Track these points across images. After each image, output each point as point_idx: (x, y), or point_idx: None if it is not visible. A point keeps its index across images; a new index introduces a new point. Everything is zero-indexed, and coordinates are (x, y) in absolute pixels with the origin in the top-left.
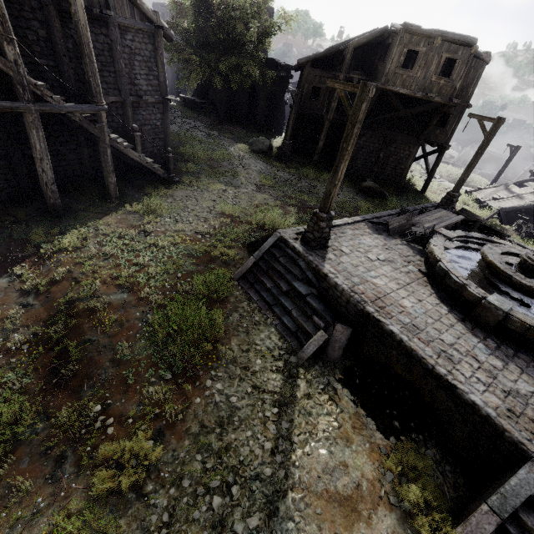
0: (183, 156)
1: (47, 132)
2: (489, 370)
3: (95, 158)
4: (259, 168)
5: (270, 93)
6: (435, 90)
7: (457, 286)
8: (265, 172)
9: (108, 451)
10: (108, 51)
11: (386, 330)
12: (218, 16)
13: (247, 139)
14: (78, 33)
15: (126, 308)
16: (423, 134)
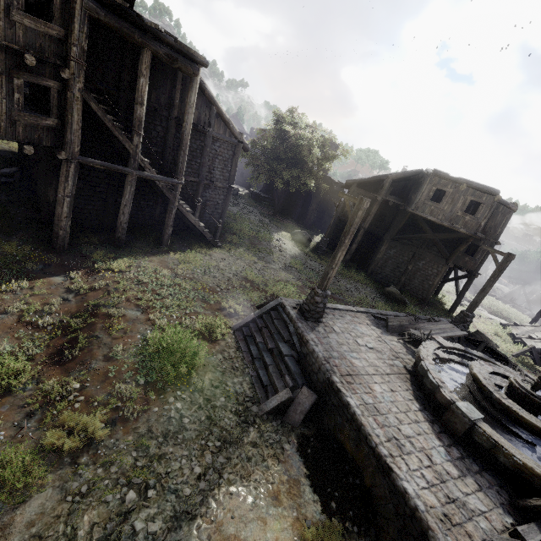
0: (233, 230)
1: (138, 190)
2: (439, 473)
3: (164, 215)
4: (294, 253)
5: (322, 200)
6: (461, 223)
7: (432, 386)
8: (298, 257)
9: (67, 419)
10: (200, 150)
11: (344, 401)
12: (290, 142)
13: (292, 230)
14: (183, 137)
15: (135, 322)
16: (451, 258)
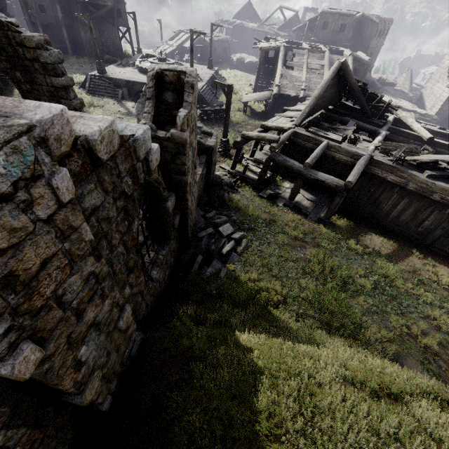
0: None
1: None
2: None
3: None
4: None
5: None
6: None
7: (145, 70)
8: None
9: None
10: None
11: (133, 82)
12: None
13: None
14: None
15: None
16: (115, 23)
